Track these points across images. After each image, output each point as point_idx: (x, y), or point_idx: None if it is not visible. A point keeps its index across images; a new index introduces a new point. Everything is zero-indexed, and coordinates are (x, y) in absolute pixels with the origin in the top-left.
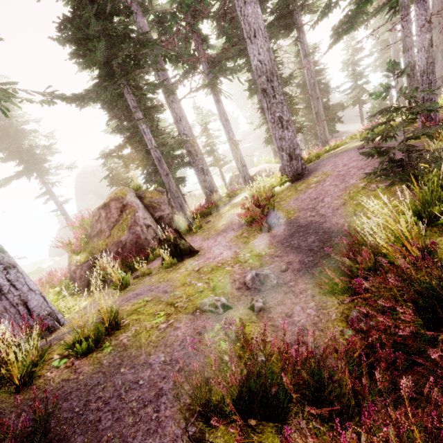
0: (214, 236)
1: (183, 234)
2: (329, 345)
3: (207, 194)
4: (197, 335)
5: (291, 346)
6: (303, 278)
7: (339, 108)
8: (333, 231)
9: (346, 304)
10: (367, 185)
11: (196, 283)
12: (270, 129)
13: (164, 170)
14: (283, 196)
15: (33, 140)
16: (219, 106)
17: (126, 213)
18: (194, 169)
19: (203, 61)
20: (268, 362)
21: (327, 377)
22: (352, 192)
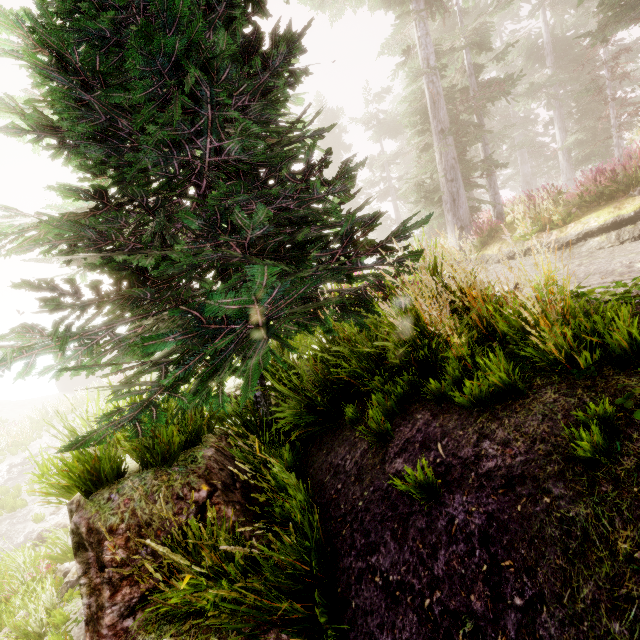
0: None
1: None
2: None
3: None
4: None
5: None
6: None
7: None
8: None
9: None
10: None
11: None
12: None
13: None
14: None
15: None
16: None
17: None
18: None
19: None
20: None
21: None
22: None
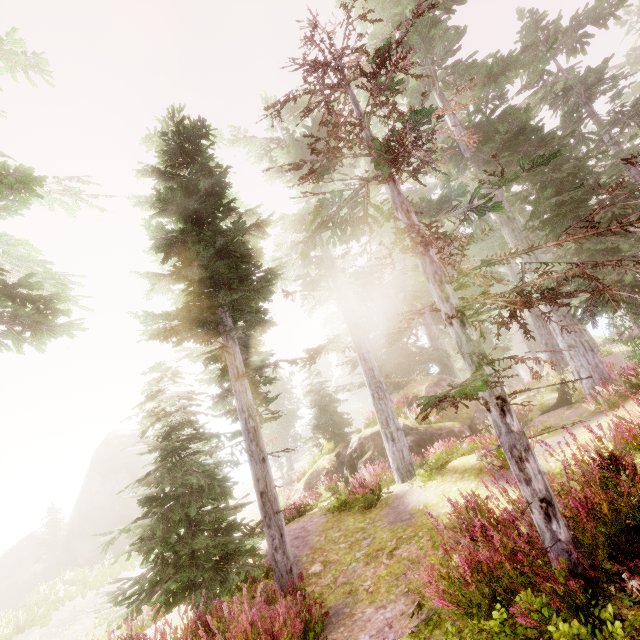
0: None
1: None
2: None
3: None
4: None
5: None
6: None
7: None
8: None
9: None
10: None
11: None
12: (544, 340)
13: None
14: None
15: None
16: None
17: None
18: None
19: None
20: None
21: None
22: None
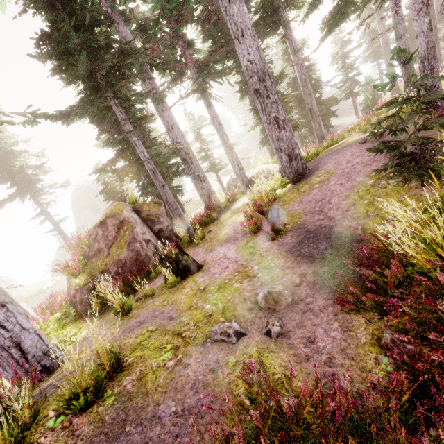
0: (217, 247)
1: (184, 247)
2: (364, 377)
3: (206, 202)
4: (210, 373)
5: (319, 381)
6: (321, 293)
7: (332, 102)
8: (346, 236)
9: (375, 323)
10: (377, 183)
11: (204, 305)
12: (267, 130)
13: (159, 182)
14: (286, 199)
15: (24, 160)
16: (211, 111)
17: (123, 230)
18: (191, 177)
19: (190, 67)
20: (299, 414)
21: (375, 434)
22: (361, 191)
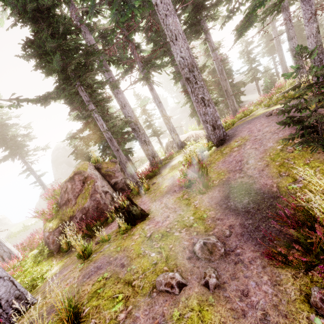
0: (160, 198)
1: (134, 195)
2: None
3: (150, 160)
4: None
5: None
6: (248, 244)
7: (241, 85)
8: (264, 192)
9: (301, 278)
10: (285, 148)
11: (150, 253)
12: (195, 107)
13: (115, 147)
14: (212, 159)
15: (15, 131)
16: (153, 93)
17: (87, 184)
18: (139, 142)
19: (138, 62)
20: None
21: None
22: (272, 154)
